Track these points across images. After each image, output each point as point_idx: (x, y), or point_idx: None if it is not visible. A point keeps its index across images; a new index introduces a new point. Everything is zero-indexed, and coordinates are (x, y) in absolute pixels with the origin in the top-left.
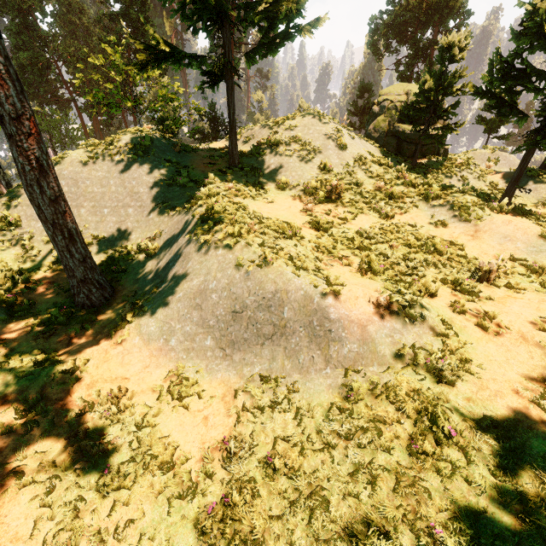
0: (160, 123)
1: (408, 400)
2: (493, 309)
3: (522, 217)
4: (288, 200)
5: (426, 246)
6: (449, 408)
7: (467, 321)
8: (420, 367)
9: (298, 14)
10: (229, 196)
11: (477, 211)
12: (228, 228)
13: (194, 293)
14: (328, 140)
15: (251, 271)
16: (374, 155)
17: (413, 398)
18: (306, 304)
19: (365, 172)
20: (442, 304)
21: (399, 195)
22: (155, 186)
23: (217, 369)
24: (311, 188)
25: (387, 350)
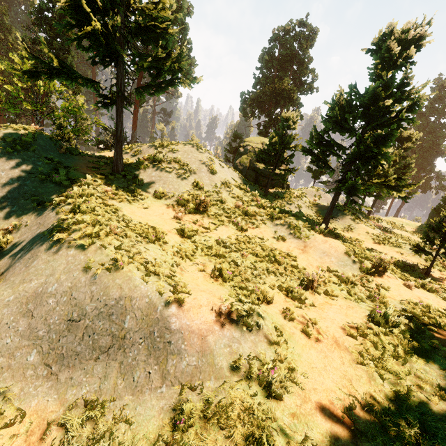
0: (58, 128)
1: (238, 422)
2: (315, 315)
3: (334, 238)
4: (163, 208)
5: (269, 257)
6: (275, 429)
7: (295, 327)
8: (253, 379)
9: (180, 71)
10: (104, 198)
11: (305, 231)
12: (87, 228)
13: (29, 296)
14: (202, 165)
15: (98, 275)
16: (237, 181)
17: (243, 420)
18: (149, 312)
19: (229, 193)
20: (276, 310)
21: (253, 213)
22: (28, 180)
23: (35, 394)
24: (184, 200)
25: (225, 361)
